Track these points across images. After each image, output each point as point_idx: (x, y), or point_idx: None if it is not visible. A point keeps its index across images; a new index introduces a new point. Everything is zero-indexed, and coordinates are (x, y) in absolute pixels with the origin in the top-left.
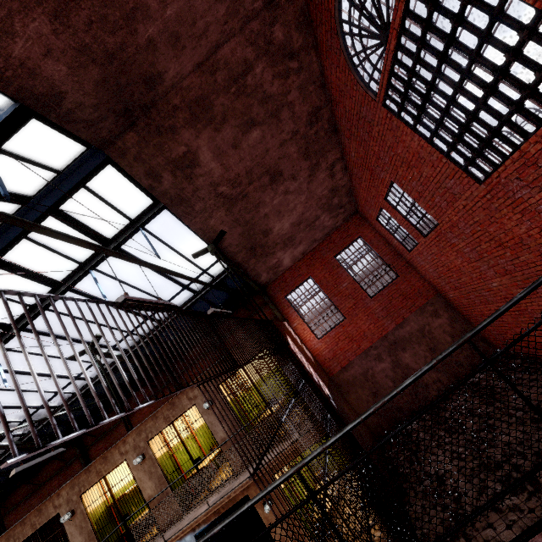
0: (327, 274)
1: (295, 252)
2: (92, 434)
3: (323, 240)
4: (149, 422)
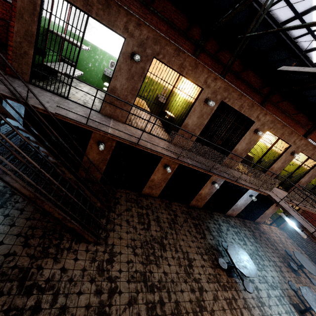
0: None
1: None
2: (214, 47)
3: None
4: (312, 147)
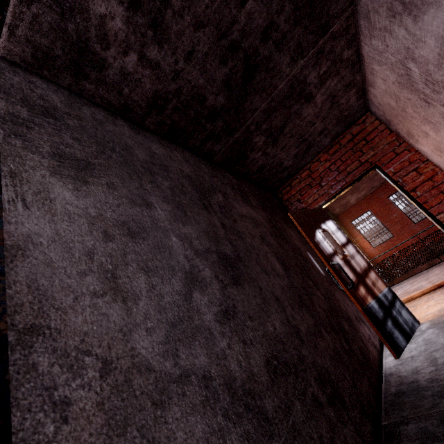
0: (381, 209)
1: (359, 195)
2: None
3: (379, 186)
4: None
